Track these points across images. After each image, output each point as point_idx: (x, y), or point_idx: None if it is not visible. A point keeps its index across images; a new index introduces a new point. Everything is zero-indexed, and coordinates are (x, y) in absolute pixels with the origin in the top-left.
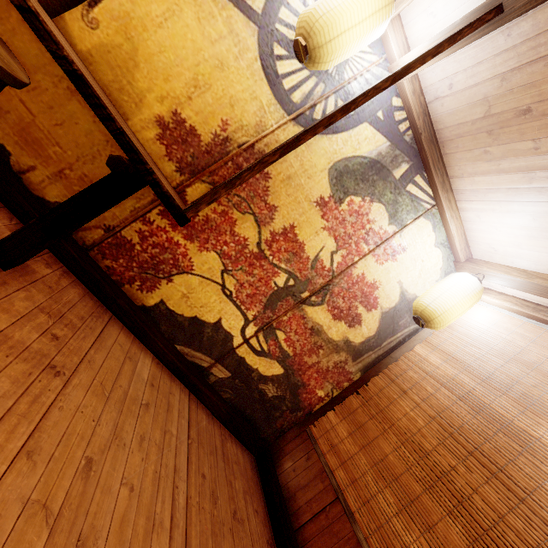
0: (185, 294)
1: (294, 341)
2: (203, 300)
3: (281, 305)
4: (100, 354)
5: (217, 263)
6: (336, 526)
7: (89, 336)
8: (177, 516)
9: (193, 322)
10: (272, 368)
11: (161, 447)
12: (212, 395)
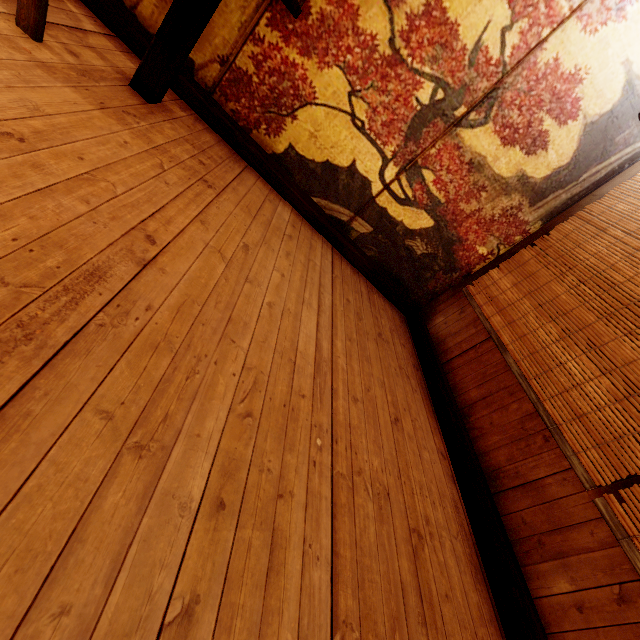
0: (312, 134)
1: (445, 182)
2: (332, 139)
3: (426, 132)
4: (242, 188)
5: (342, 83)
6: (485, 357)
7: (230, 173)
8: (324, 308)
9: (325, 168)
10: (420, 220)
11: (306, 266)
12: (355, 249)
